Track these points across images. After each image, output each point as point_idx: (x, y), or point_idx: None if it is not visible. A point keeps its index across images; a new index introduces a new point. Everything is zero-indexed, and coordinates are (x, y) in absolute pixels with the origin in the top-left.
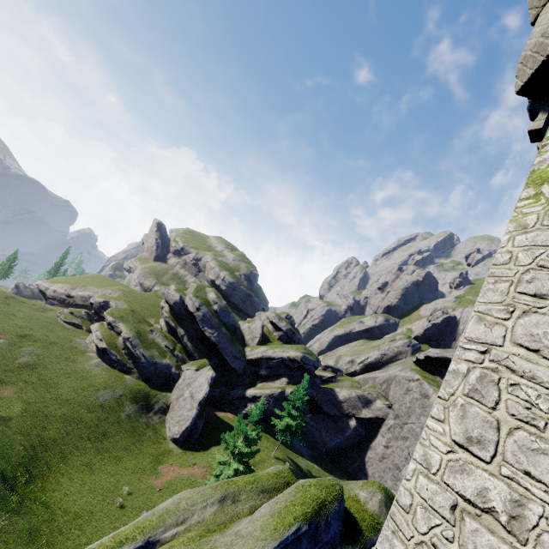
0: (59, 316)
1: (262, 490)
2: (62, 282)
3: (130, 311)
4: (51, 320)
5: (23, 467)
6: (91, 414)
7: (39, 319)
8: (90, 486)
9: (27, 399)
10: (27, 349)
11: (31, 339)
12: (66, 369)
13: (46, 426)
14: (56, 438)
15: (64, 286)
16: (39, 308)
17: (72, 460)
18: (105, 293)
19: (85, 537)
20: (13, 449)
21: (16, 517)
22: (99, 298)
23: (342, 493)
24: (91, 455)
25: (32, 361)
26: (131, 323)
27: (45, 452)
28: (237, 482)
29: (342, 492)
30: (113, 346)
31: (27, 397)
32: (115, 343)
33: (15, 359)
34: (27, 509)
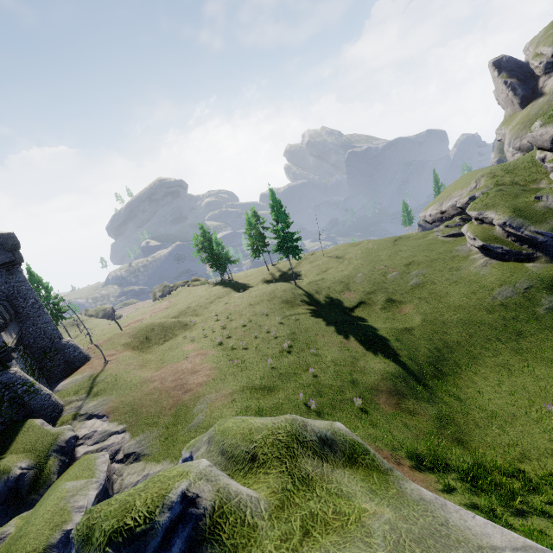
0: (438, 235)
1: (222, 449)
2: (431, 205)
3: (496, 193)
4: (431, 241)
5: (431, 365)
6: (492, 315)
7: (420, 245)
8: (510, 388)
9: (423, 311)
10: (413, 273)
11: (415, 264)
12: (451, 278)
13: (446, 331)
14: (459, 341)
15: (433, 207)
16: (421, 236)
17: (483, 360)
18: (470, 190)
19: (507, 438)
20: (418, 352)
21: (425, 404)
22: (462, 199)
23: (104, 552)
24: (506, 356)
25: (420, 281)
26: (501, 205)
27: (451, 353)
28: (223, 424)
29: (104, 550)
30: (491, 239)
31: (423, 310)
32: (492, 235)
33: (406, 284)
34: (437, 399)
